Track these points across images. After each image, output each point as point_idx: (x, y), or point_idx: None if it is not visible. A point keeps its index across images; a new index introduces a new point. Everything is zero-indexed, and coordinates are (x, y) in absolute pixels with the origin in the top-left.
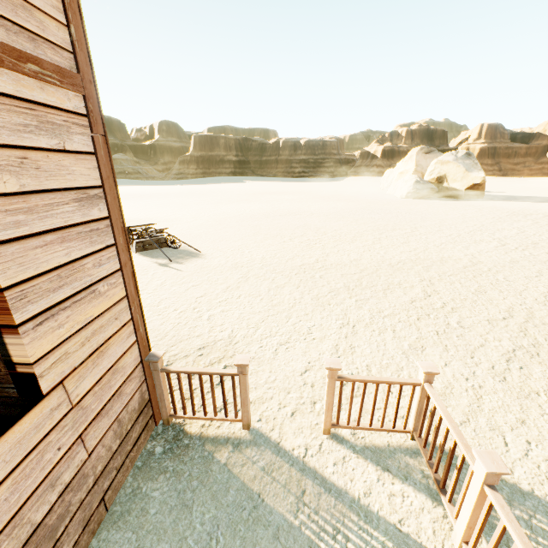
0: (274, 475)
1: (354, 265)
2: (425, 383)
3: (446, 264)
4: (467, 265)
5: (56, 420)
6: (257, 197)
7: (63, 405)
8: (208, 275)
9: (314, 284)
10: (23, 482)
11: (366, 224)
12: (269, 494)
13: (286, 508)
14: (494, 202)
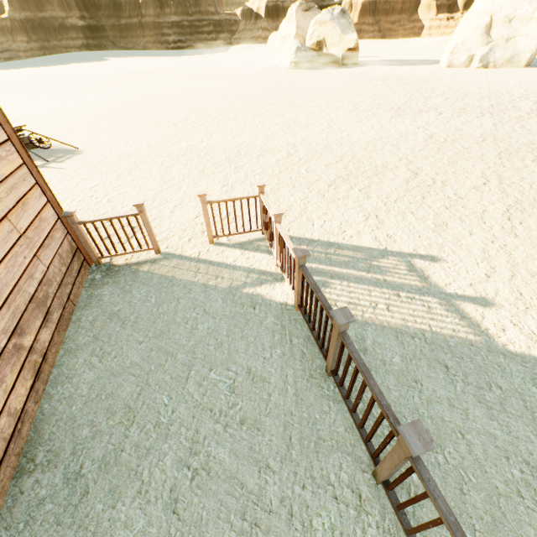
0: (180, 267)
1: (235, 140)
2: (261, 194)
3: (310, 129)
4: (325, 128)
5: (15, 240)
6: (128, 79)
7: (14, 232)
8: (95, 168)
9: (200, 161)
10: (12, 269)
11: (248, 101)
12: (178, 275)
13: (189, 277)
14: (365, 68)
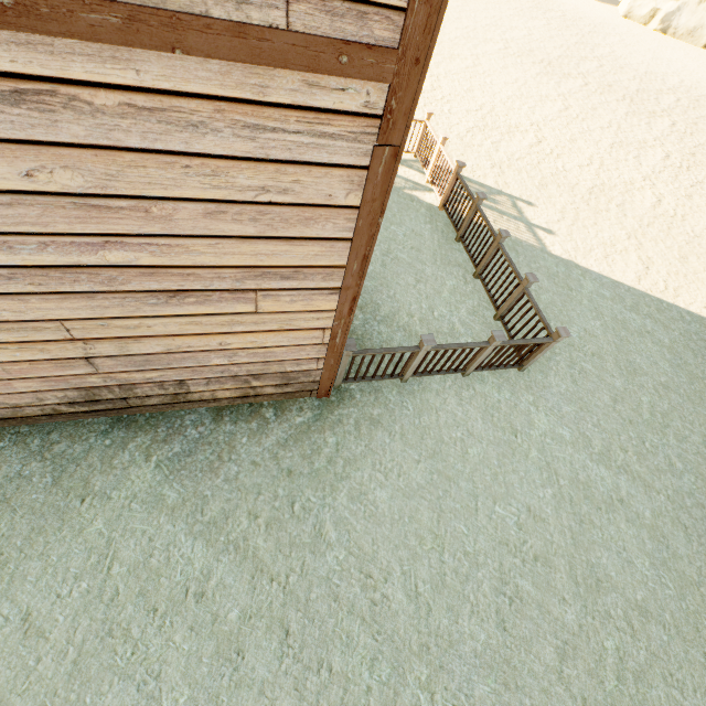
0: None
1: None
2: (427, 121)
3: (454, 62)
4: (469, 66)
5: None
6: None
7: None
8: None
9: None
10: None
11: None
12: None
13: None
14: None
